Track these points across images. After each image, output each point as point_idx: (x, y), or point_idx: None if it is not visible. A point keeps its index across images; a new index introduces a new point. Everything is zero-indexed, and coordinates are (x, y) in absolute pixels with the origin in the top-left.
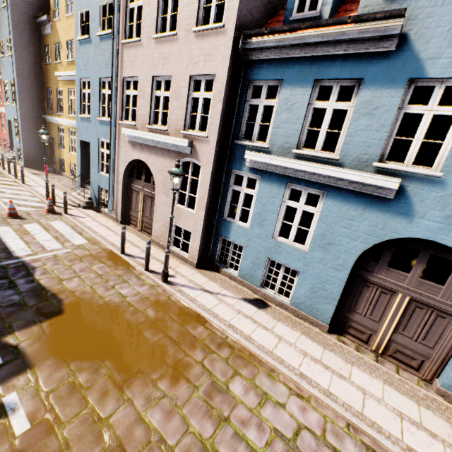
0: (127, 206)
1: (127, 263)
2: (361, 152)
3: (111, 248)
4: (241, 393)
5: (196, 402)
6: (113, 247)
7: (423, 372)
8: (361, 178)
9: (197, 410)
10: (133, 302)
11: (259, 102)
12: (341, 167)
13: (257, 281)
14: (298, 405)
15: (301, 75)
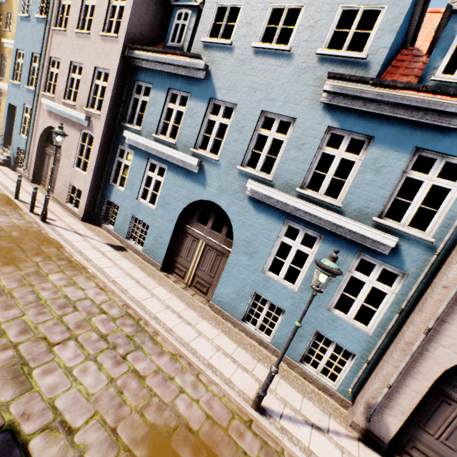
0: (40, 168)
1: (17, 206)
2: (186, 141)
3: (7, 193)
4: (56, 279)
5: (15, 275)
6: (10, 193)
7: (208, 295)
8: (181, 157)
9: (12, 278)
10: (3, 226)
11: (140, 97)
12: (177, 149)
13: (125, 233)
14: (96, 292)
15: (162, 83)
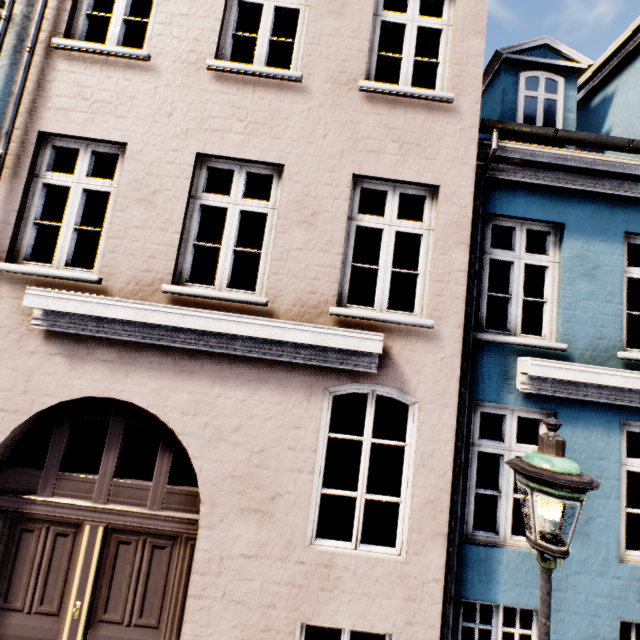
0: None
1: None
2: None
3: None
4: None
5: None
6: None
7: None
8: None
9: None
10: None
11: (513, 256)
12: None
13: None
14: None
15: (599, 221)
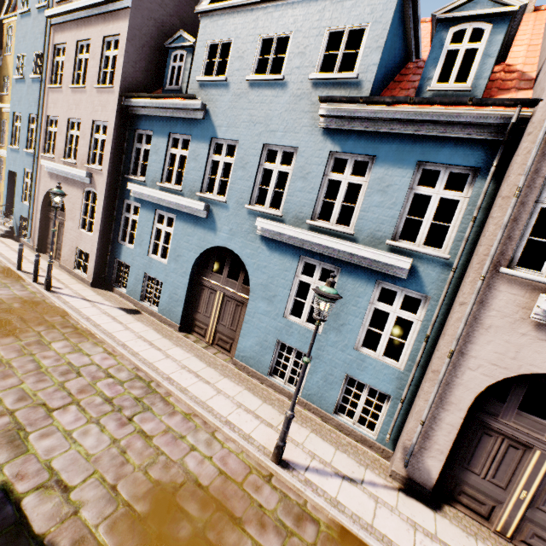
0: (45, 235)
1: (20, 277)
2: (192, 185)
3: (9, 265)
4: (60, 347)
5: (14, 346)
6: (12, 265)
7: (232, 352)
8: (187, 203)
9: (11, 349)
10: (4, 298)
11: (142, 146)
12: (183, 196)
13: (138, 295)
14: (103, 357)
15: (163, 129)
